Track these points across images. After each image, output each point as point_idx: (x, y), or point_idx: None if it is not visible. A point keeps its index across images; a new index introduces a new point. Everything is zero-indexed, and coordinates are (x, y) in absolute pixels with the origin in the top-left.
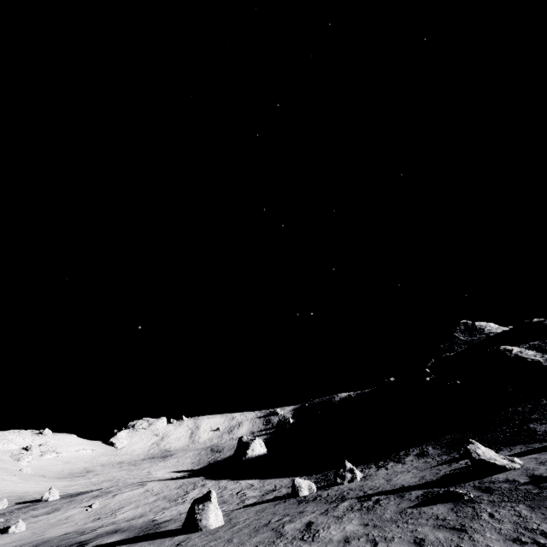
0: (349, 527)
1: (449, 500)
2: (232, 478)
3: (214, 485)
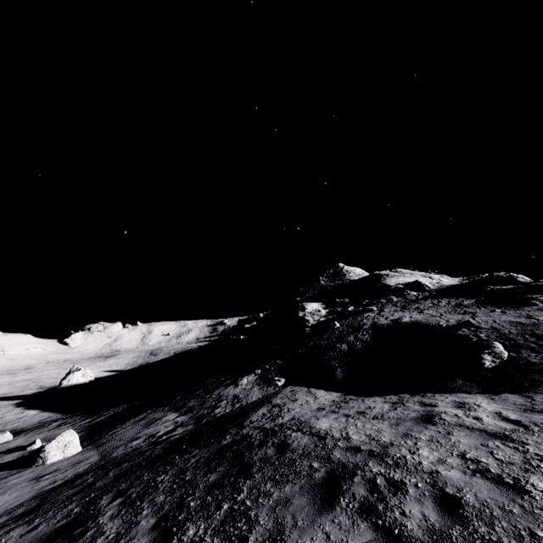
0: None
1: None
2: (32, 405)
3: (2, 413)
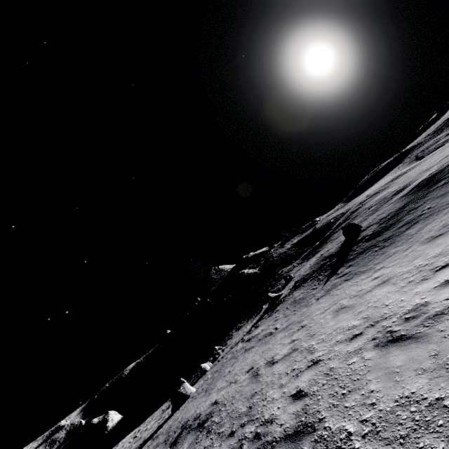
0: (261, 328)
1: (278, 305)
2: None
3: None
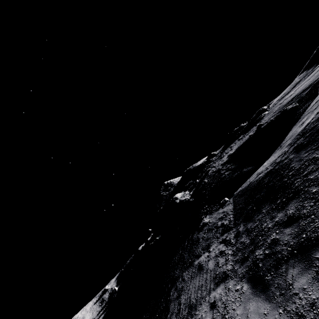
0: None
1: None
2: None
3: None
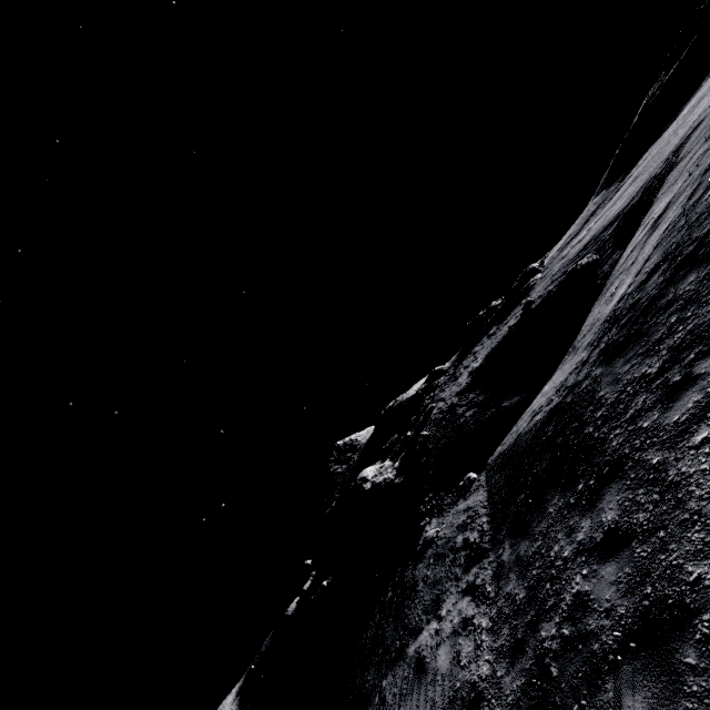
0: None
1: None
2: None
3: None
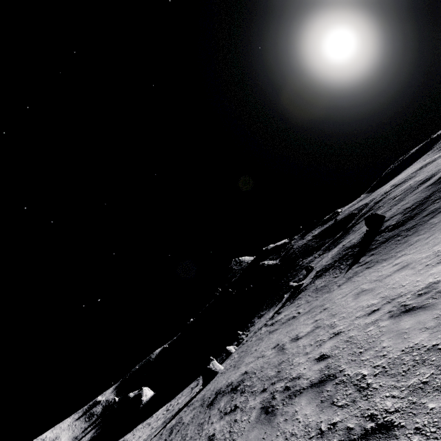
0: (283, 314)
1: (300, 293)
2: (141, 422)
3: (133, 433)
